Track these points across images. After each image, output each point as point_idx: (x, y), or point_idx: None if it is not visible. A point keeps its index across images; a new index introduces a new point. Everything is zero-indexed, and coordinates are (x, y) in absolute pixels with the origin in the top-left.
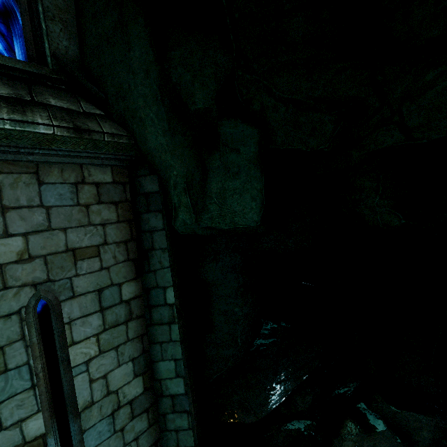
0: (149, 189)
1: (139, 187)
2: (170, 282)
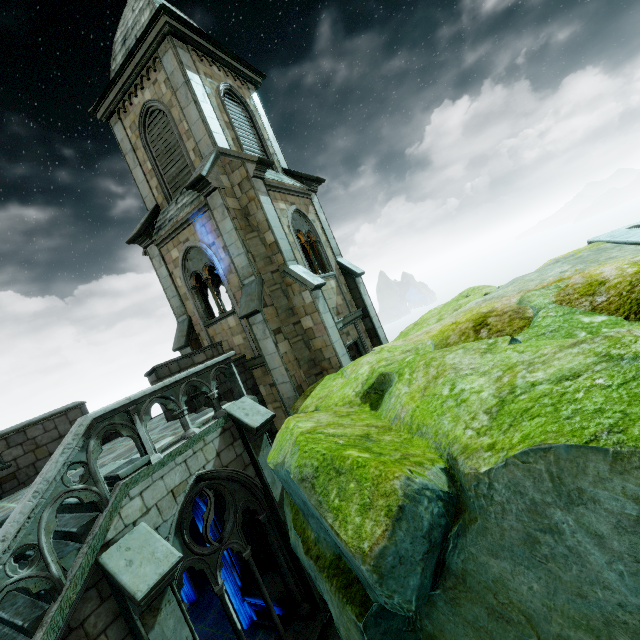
0: None
1: None
2: None
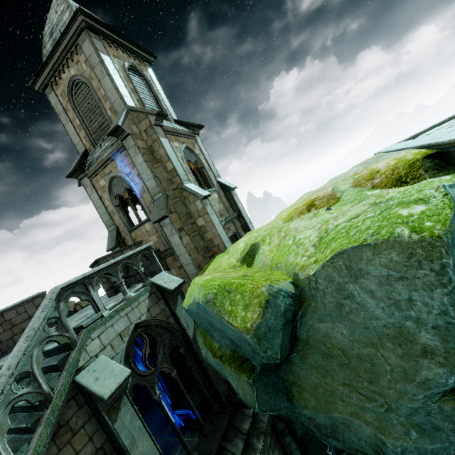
0: (281, 427)
1: (277, 429)
2: None
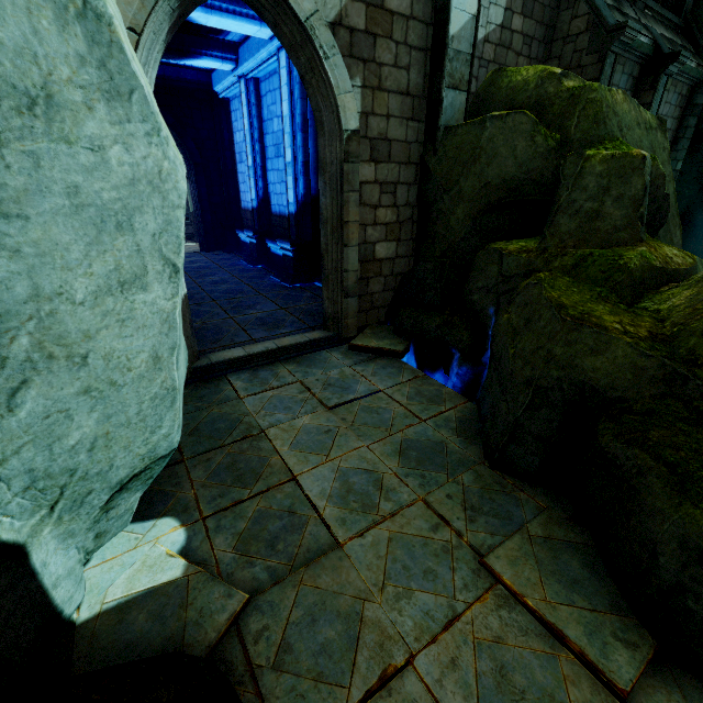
0: (697, 102)
1: (692, 100)
2: (682, 158)
